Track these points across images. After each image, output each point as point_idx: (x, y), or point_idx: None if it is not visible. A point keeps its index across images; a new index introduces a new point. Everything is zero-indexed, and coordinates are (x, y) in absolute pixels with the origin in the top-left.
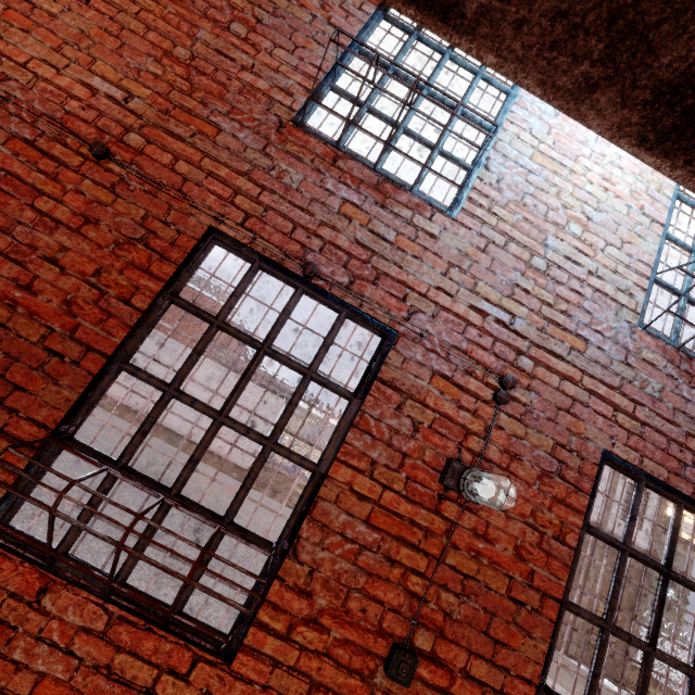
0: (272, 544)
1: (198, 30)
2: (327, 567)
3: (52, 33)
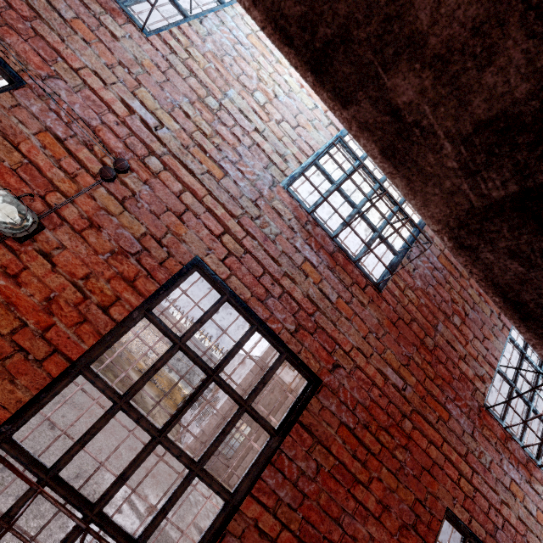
0: None
1: None
2: None
3: None
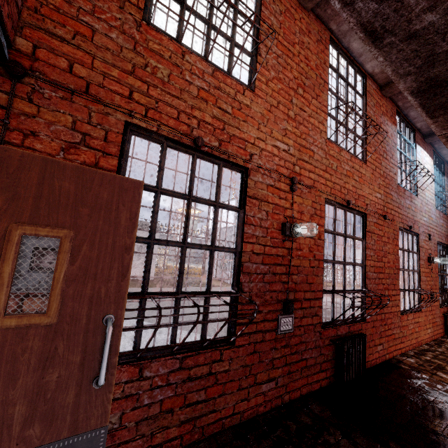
0: (418, 289)
1: (381, 161)
2: (423, 288)
3: (366, 181)
